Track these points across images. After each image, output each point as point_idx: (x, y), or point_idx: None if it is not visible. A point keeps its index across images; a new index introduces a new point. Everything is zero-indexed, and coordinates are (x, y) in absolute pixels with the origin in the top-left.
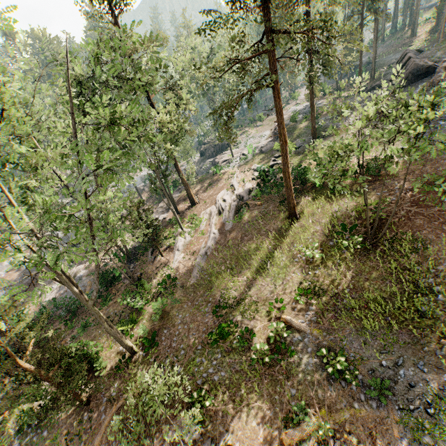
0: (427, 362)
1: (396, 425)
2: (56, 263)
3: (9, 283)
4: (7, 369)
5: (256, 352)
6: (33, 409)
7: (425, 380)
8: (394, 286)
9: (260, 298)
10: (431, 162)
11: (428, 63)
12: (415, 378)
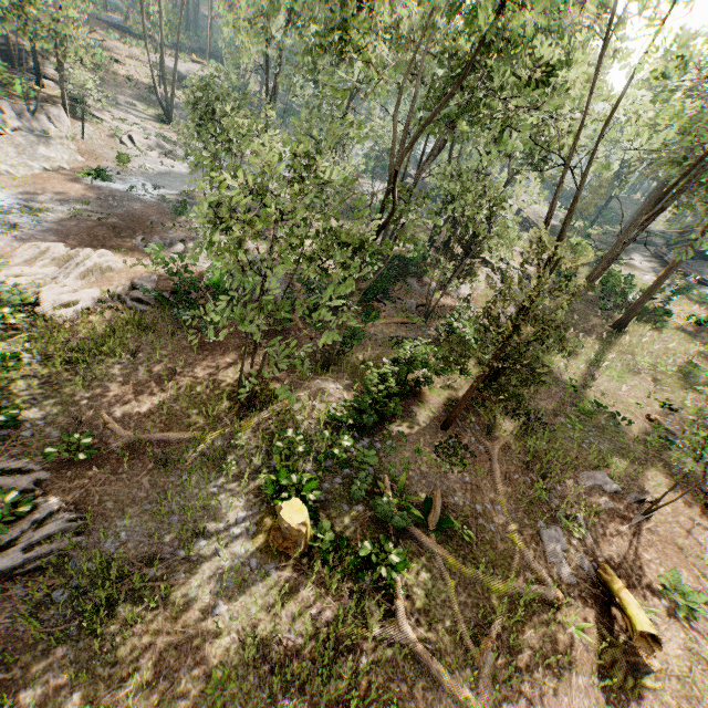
0: None
1: None
2: (566, 229)
3: (68, 195)
4: (209, 342)
5: (635, 437)
6: (365, 408)
7: None
8: None
9: (609, 392)
10: None
11: None
12: None
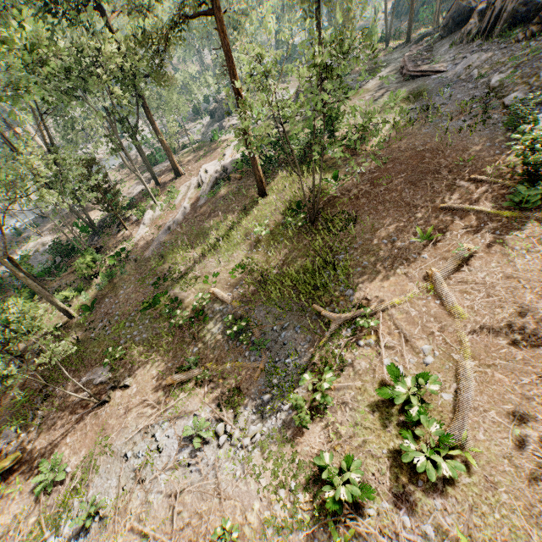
0: (303, 325)
1: (261, 373)
2: None
3: None
4: None
5: (178, 318)
6: None
7: (295, 339)
8: (308, 261)
9: (202, 273)
10: (408, 137)
11: (471, 5)
12: (290, 338)
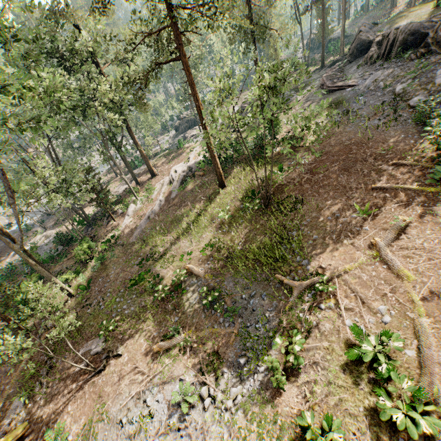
0: (268, 293)
1: (236, 337)
2: None
3: None
4: None
5: (160, 292)
6: None
7: (262, 305)
8: (267, 238)
9: (178, 252)
10: (336, 134)
11: (370, 38)
12: (258, 304)
